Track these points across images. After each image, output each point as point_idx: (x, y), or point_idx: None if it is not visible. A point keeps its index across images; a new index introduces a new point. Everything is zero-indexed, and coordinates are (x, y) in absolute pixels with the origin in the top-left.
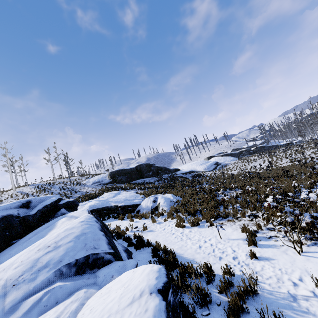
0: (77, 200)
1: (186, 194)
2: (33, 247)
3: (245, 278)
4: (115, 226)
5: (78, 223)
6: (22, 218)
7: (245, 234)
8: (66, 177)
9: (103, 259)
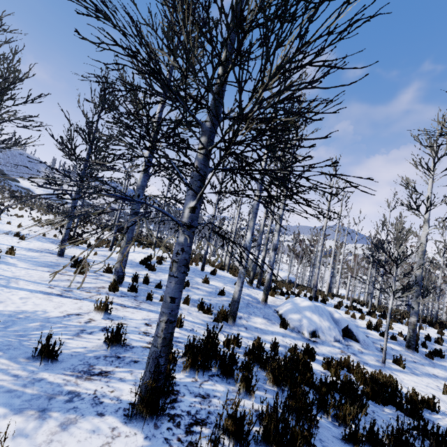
0: None
1: None
2: None
3: None
4: None
5: None
6: None
7: None
8: None
9: None
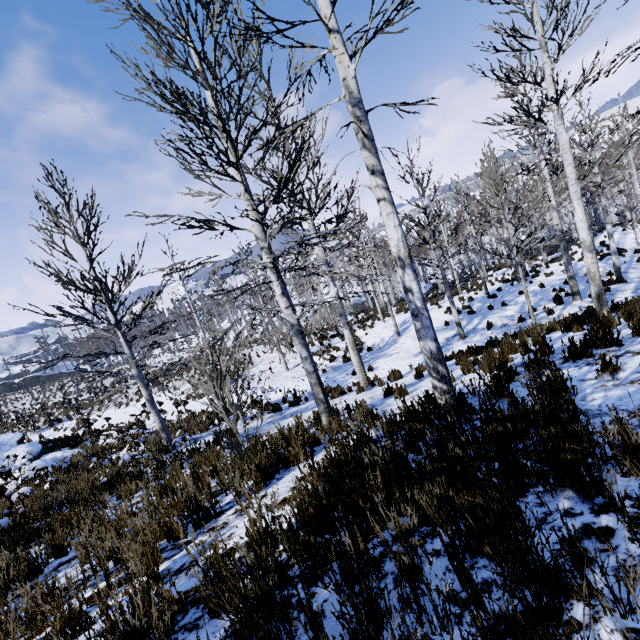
0: None
1: None
2: None
3: None
4: None
5: None
6: None
7: None
8: None
9: None
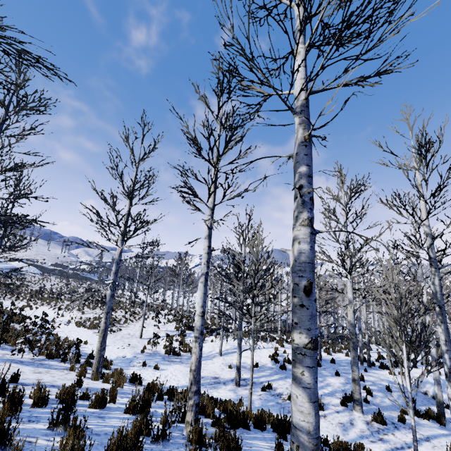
0: None
1: None
2: None
3: None
4: None
5: None
6: None
7: None
8: None
9: None
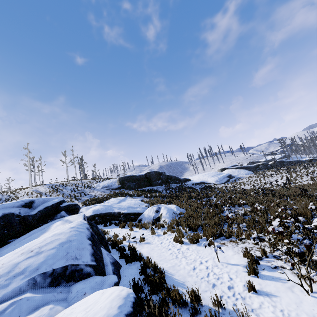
0: (84, 203)
1: (190, 206)
2: (19, 249)
3: (238, 315)
4: (114, 233)
5: (68, 229)
6: (22, 217)
7: (247, 260)
8: (79, 179)
9: (82, 272)
